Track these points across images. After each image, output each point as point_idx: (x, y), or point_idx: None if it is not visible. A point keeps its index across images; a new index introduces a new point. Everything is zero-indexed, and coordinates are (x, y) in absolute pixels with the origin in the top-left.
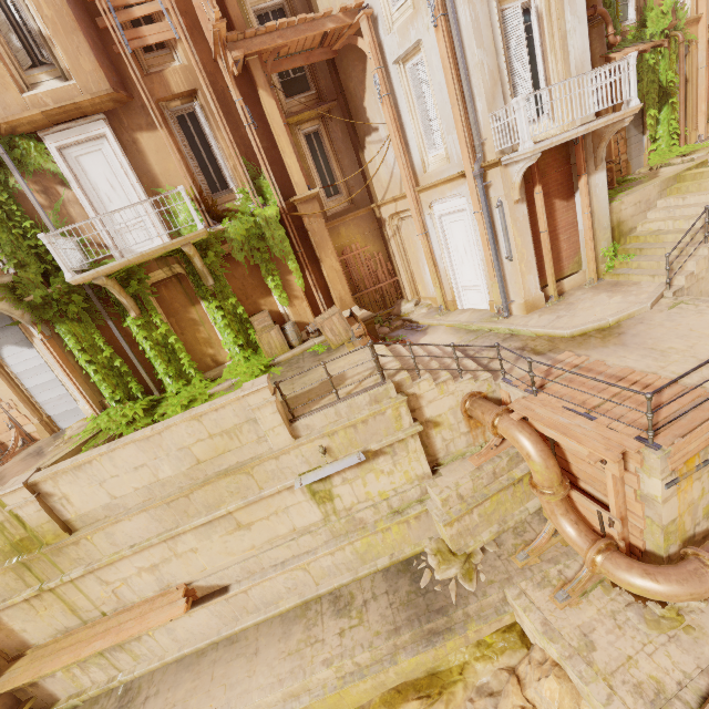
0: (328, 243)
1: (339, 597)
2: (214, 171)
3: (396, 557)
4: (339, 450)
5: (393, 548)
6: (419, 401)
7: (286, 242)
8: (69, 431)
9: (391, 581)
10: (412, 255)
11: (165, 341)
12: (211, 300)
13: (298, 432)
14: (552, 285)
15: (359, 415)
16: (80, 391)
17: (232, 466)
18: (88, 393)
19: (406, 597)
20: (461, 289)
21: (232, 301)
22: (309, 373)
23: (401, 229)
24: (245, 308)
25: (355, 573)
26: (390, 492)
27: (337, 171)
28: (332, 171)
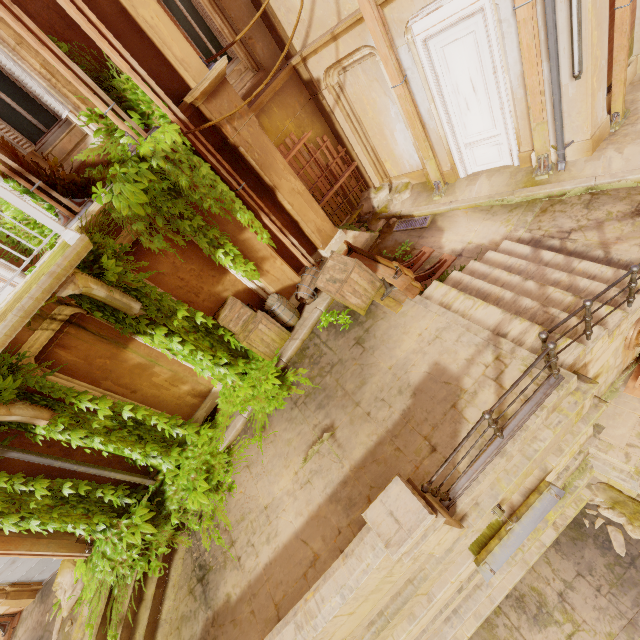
0: (274, 154)
1: (522, 599)
2: (5, 91)
3: (562, 527)
4: (512, 492)
5: (555, 519)
6: (586, 368)
7: (218, 182)
8: (60, 596)
9: (573, 556)
10: (370, 122)
11: (118, 420)
12: (151, 332)
13: (461, 513)
14: (621, 96)
15: (541, 445)
16: (38, 555)
17: (387, 609)
18: (52, 549)
19: (610, 575)
20: (464, 149)
21: (181, 314)
22: (368, 375)
23: (345, 88)
24: (200, 309)
25: (524, 564)
26: (552, 479)
27: (214, 15)
28: (205, 18)
